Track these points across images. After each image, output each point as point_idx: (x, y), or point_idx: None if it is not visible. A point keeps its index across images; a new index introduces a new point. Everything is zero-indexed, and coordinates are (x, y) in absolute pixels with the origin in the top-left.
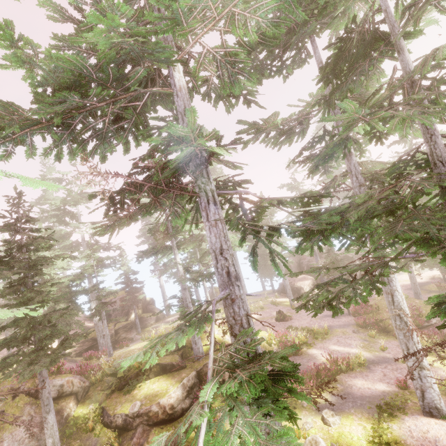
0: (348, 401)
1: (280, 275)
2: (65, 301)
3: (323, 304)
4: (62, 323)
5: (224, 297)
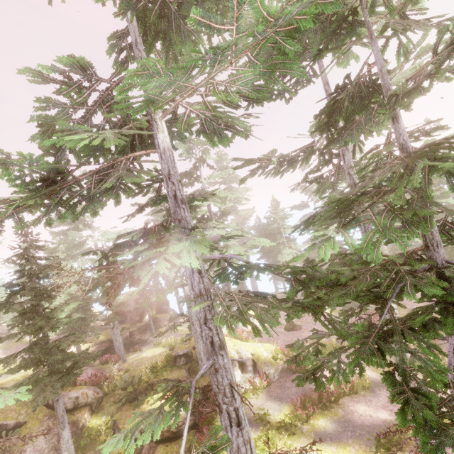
0: (347, 429)
1: (269, 334)
2: (79, 311)
3: (308, 373)
4: (78, 330)
5: (206, 371)
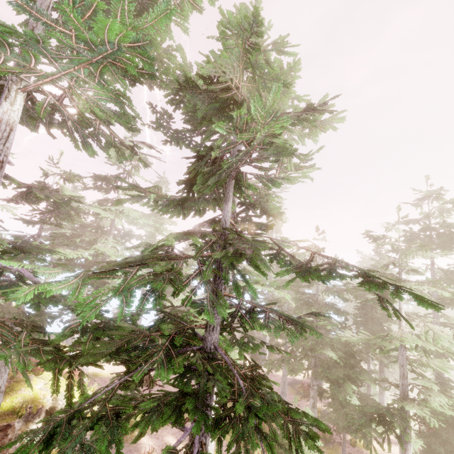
0: None
1: (28, 383)
2: None
3: None
4: None
5: None
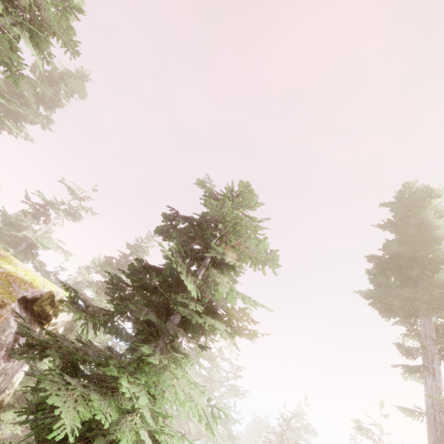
0: None
1: None
2: None
3: None
4: None
5: None
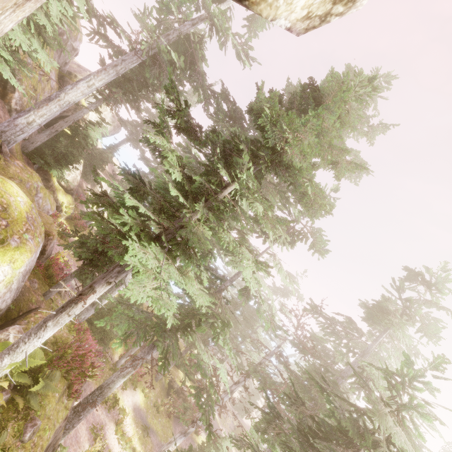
0: None
1: None
2: None
3: None
4: None
5: None
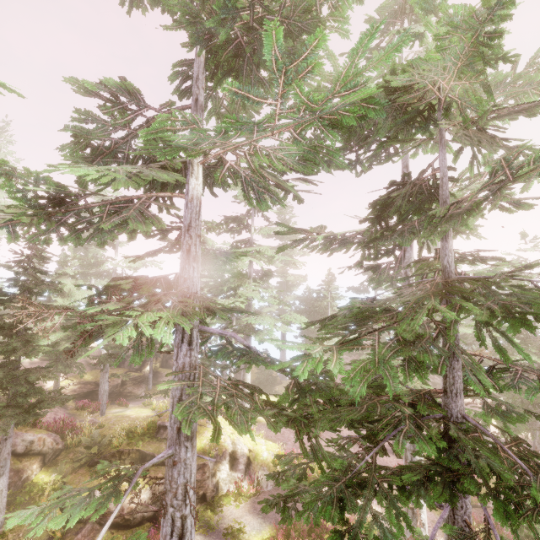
0: None
1: (252, 437)
2: (70, 340)
3: (279, 499)
4: (63, 362)
5: (160, 461)
